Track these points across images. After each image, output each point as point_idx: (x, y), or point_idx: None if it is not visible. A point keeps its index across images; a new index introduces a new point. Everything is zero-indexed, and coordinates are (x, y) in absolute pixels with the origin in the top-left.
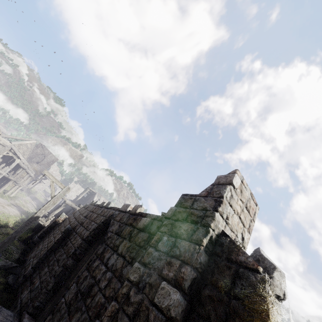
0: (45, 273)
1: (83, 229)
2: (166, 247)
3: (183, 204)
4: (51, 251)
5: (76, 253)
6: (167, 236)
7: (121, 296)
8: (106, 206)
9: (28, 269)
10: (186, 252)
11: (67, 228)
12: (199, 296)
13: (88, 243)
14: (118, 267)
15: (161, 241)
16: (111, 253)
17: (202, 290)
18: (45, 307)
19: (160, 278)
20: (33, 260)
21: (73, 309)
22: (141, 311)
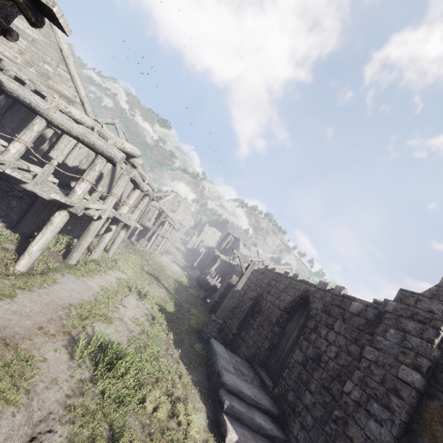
0: (254, 335)
1: (274, 298)
2: (395, 339)
3: (403, 300)
4: (247, 316)
5: (280, 322)
6: (393, 329)
7: (362, 368)
8: (293, 278)
9: (235, 329)
10: (419, 347)
11: (256, 296)
12: (436, 378)
13: (288, 314)
14: (342, 344)
15: (388, 333)
16: (327, 330)
17: (437, 374)
18: (268, 361)
19: (397, 362)
20: (233, 322)
21: (309, 368)
22: (387, 380)
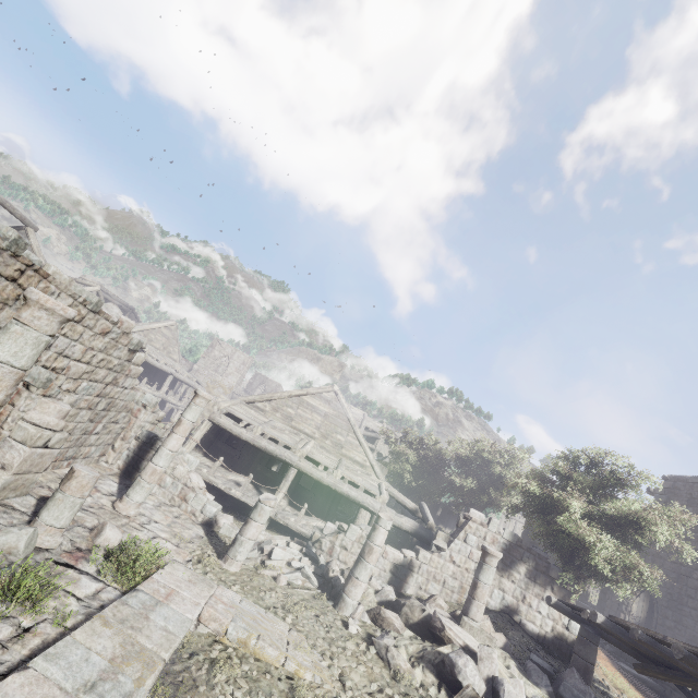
0: None
1: None
2: None
3: None
4: None
5: None
6: None
7: None
8: None
9: None
10: None
11: None
12: None
13: None
14: None
15: None
16: None
17: None
18: None
19: None
20: None
21: None
22: None
